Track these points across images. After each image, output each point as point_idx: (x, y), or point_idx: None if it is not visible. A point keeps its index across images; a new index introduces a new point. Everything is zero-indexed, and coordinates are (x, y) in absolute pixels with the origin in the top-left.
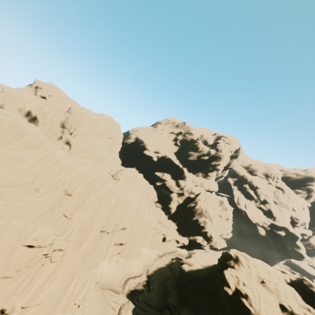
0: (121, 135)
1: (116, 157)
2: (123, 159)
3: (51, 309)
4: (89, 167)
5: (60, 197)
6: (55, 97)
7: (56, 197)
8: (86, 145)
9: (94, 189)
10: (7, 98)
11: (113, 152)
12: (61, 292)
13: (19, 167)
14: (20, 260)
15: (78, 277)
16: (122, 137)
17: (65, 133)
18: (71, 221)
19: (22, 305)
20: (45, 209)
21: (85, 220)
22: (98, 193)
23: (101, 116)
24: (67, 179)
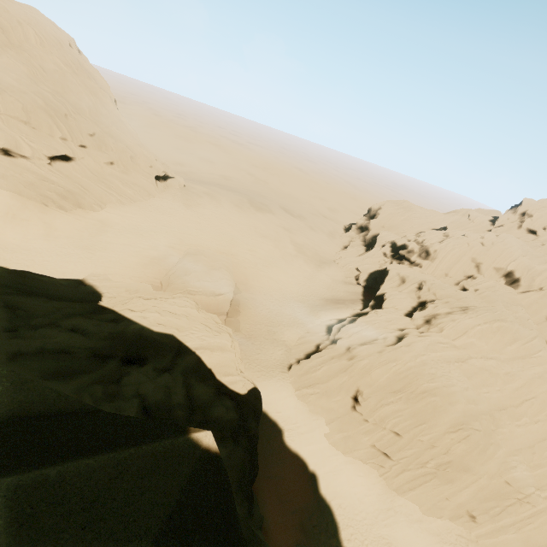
0: None
1: None
2: None
3: None
4: None
5: (544, 434)
6: None
7: (539, 431)
8: None
9: None
10: (486, 255)
11: None
12: None
13: (508, 386)
14: (496, 487)
15: None
16: None
17: None
18: None
19: (490, 528)
20: (523, 444)
21: None
22: None
23: None
24: None
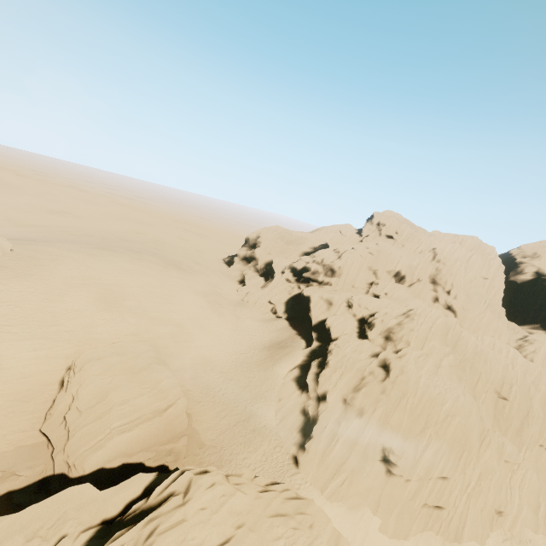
0: (500, 268)
1: (503, 310)
2: (507, 308)
3: (535, 528)
4: (503, 353)
5: (494, 399)
6: (404, 233)
7: (490, 399)
8: (476, 310)
9: (531, 392)
10: (378, 262)
11: (494, 300)
12: (533, 512)
13: (466, 372)
14: (503, 471)
15: (543, 502)
16: (503, 269)
17: (438, 292)
18: (522, 435)
19: (514, 513)
20: (491, 417)
21: (536, 436)
22: (536, 399)
23: (463, 243)
24: (497, 378)
